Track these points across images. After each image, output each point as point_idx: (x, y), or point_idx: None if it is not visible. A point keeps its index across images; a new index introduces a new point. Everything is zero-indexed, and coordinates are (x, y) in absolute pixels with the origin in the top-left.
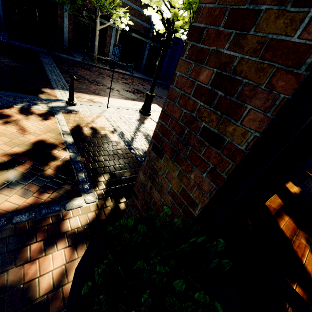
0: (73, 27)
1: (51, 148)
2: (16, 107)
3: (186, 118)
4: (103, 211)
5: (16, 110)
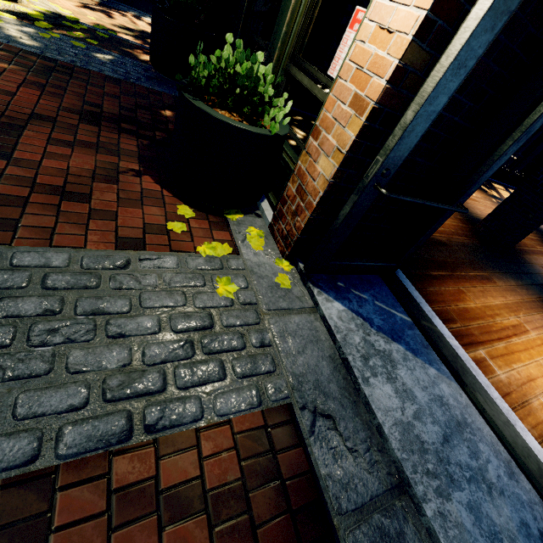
0: None
1: None
2: (130, 14)
3: None
4: None
5: (130, 15)
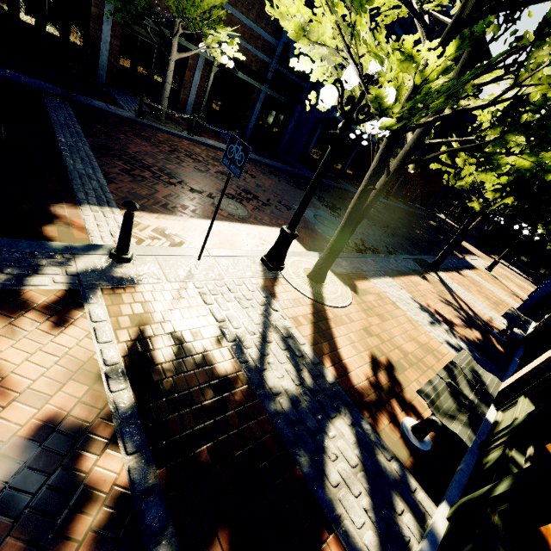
0: (121, 43)
1: (79, 450)
2: None
3: None
4: None
5: None
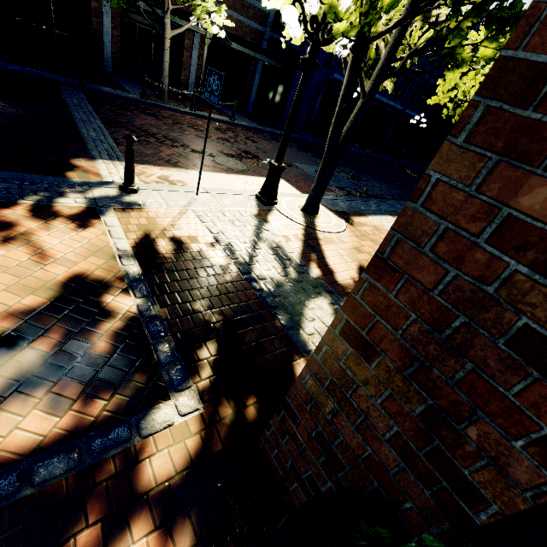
0: (121, 33)
1: (100, 292)
2: (24, 205)
3: (461, 291)
4: (215, 429)
5: (25, 210)
